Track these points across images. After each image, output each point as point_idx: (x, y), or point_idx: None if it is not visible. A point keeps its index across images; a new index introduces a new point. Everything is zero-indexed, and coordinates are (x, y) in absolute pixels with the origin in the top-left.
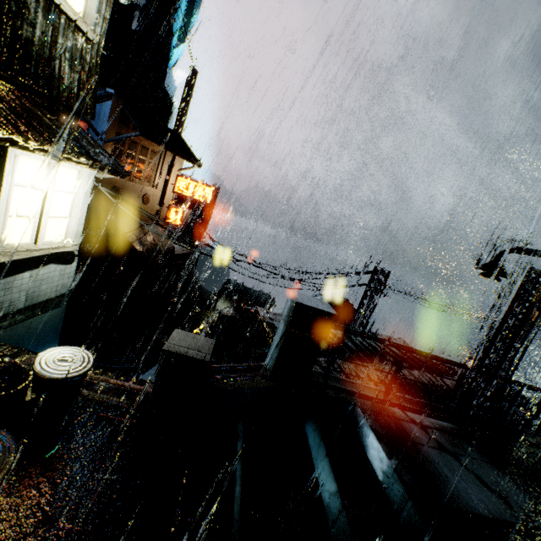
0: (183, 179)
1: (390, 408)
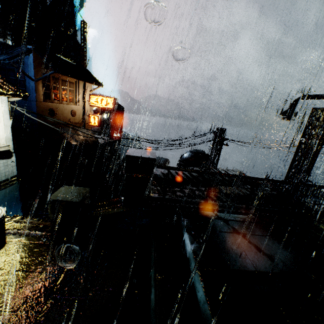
0: (93, 96)
1: (206, 212)
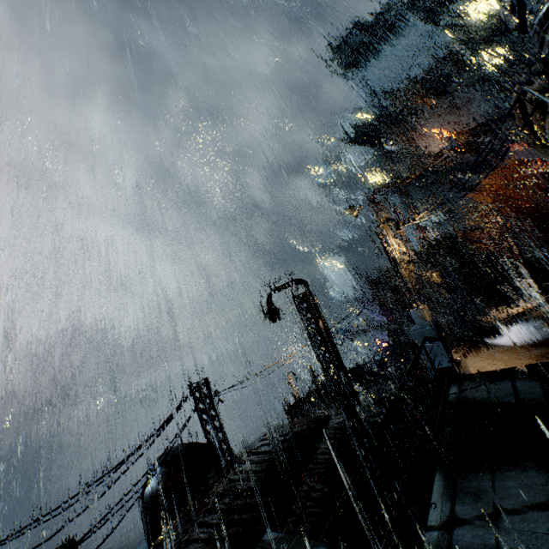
0: None
1: (427, 546)
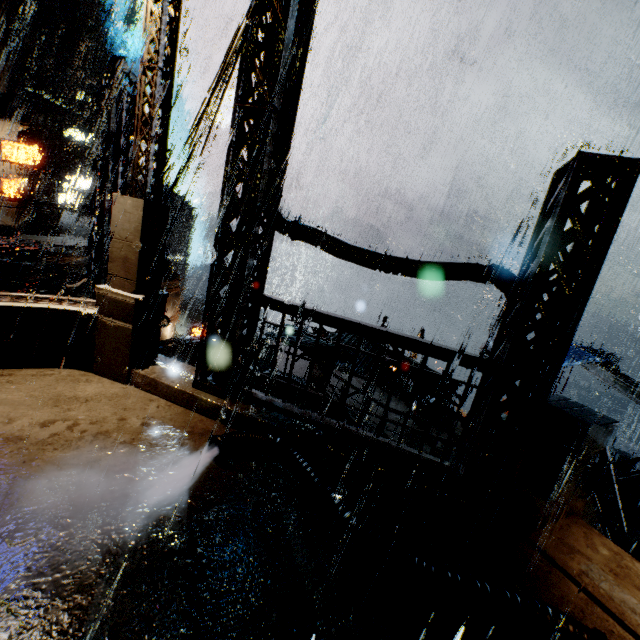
0: (7, 143)
1: None
